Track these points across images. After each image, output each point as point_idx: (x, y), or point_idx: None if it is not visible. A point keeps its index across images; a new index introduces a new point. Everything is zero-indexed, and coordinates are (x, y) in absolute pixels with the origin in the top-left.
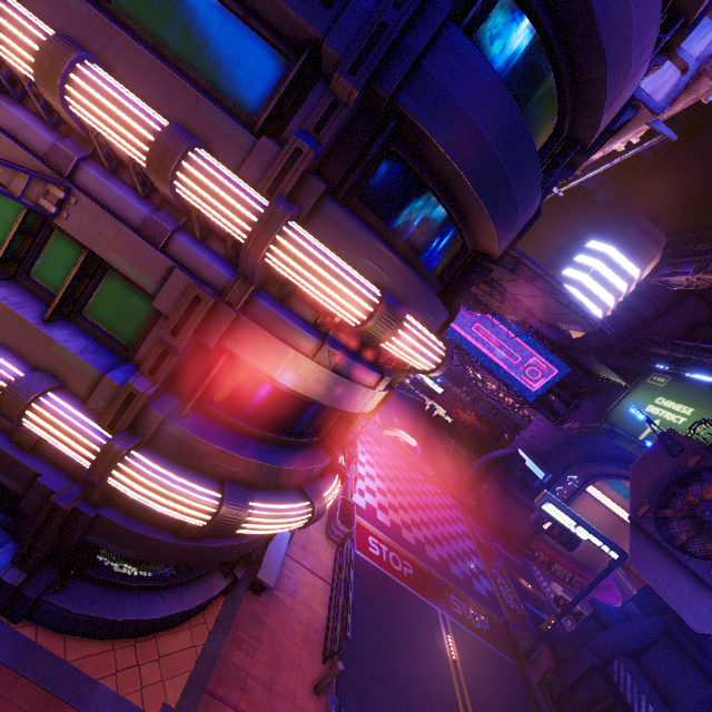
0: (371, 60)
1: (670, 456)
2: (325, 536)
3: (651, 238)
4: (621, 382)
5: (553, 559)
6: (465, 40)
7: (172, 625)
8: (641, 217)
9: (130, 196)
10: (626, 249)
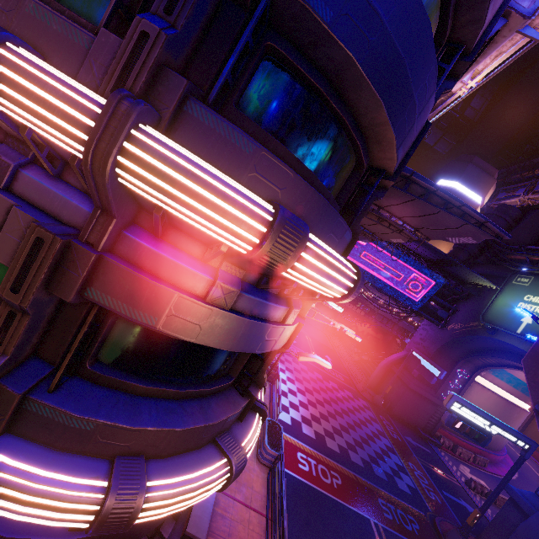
0: None
1: None
2: (256, 462)
3: (486, 172)
4: (491, 285)
5: (456, 442)
6: None
7: None
8: (476, 157)
9: None
10: (469, 183)
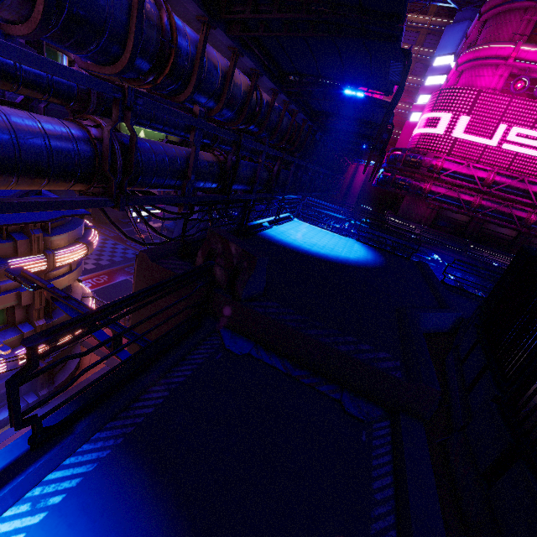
0: None
1: None
2: None
3: None
4: None
5: None
6: None
7: (81, 359)
8: None
9: None
10: None
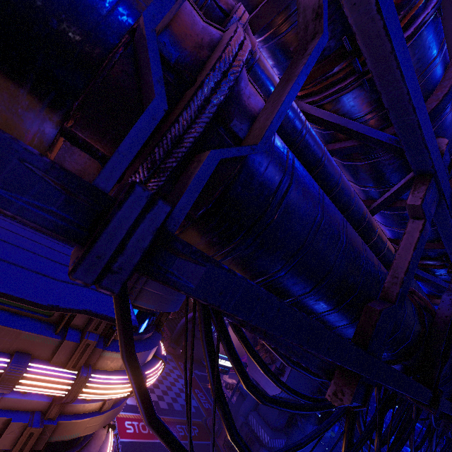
0: None
1: None
2: None
3: None
4: None
5: None
6: None
7: None
8: None
9: None
10: None
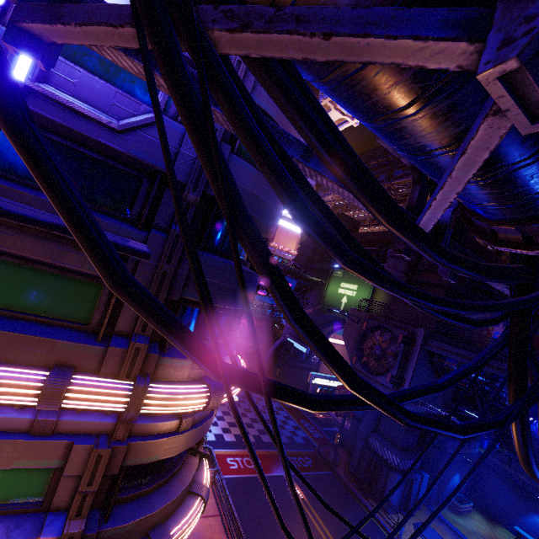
0: (163, 291)
1: (355, 324)
2: None
3: None
4: (323, 281)
5: None
6: (206, 256)
7: None
8: None
9: (10, 413)
10: None
